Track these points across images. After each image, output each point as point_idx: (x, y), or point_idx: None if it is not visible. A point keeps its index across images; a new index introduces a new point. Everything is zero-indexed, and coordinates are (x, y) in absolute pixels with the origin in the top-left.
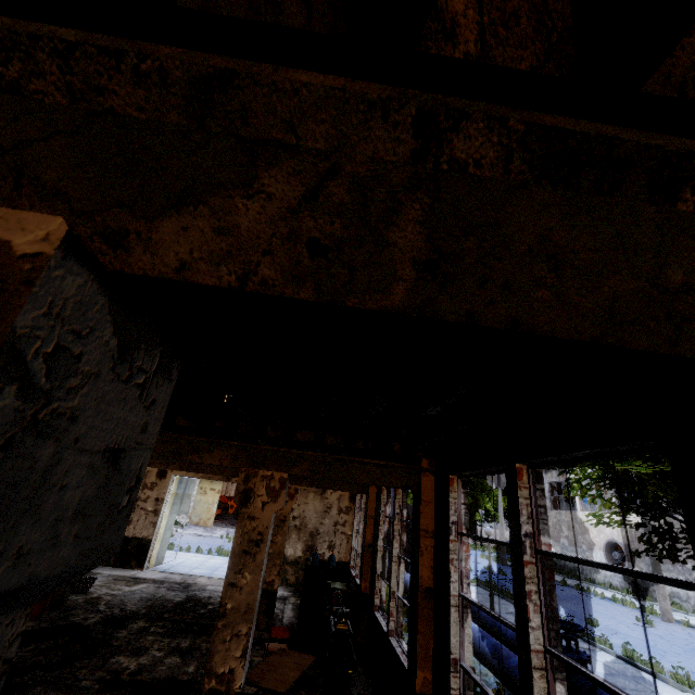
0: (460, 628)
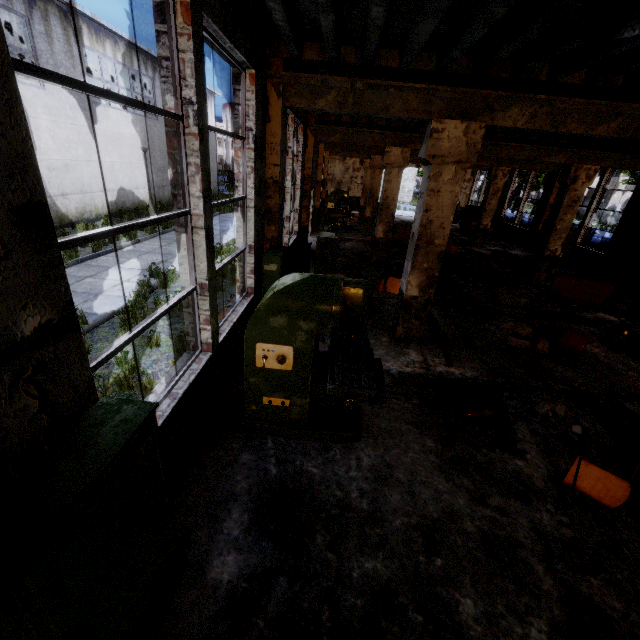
0: None
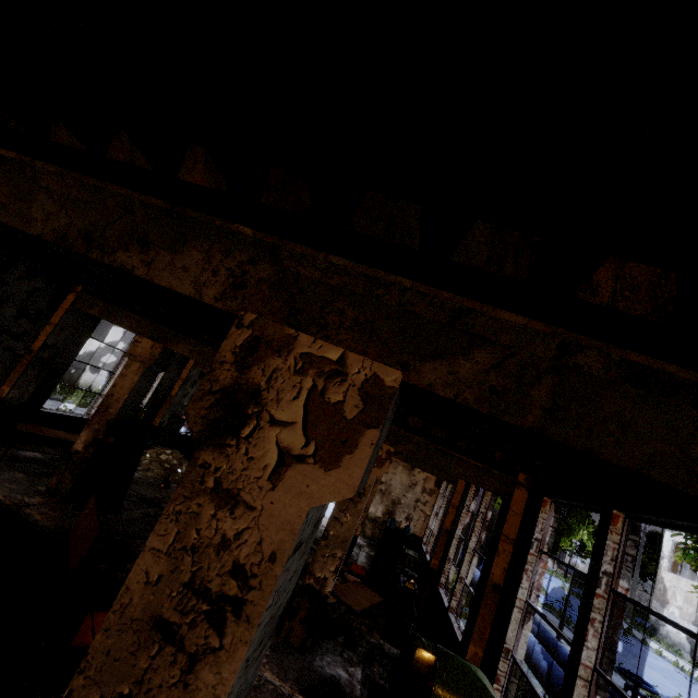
0: (520, 627)
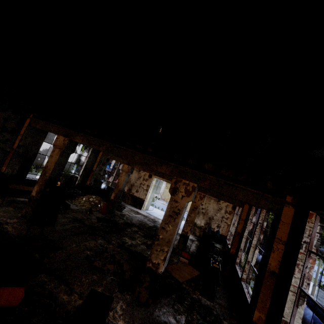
0: (294, 306)
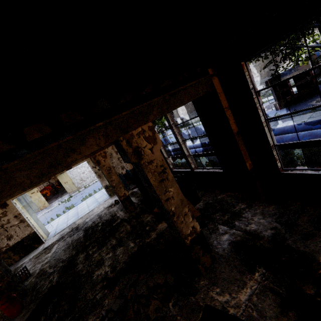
0: (270, 132)
